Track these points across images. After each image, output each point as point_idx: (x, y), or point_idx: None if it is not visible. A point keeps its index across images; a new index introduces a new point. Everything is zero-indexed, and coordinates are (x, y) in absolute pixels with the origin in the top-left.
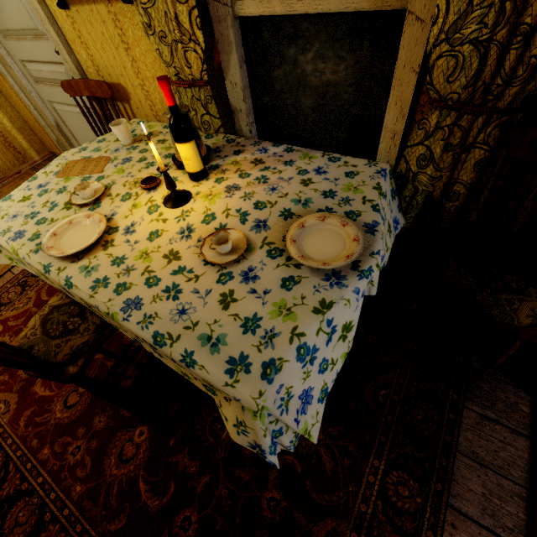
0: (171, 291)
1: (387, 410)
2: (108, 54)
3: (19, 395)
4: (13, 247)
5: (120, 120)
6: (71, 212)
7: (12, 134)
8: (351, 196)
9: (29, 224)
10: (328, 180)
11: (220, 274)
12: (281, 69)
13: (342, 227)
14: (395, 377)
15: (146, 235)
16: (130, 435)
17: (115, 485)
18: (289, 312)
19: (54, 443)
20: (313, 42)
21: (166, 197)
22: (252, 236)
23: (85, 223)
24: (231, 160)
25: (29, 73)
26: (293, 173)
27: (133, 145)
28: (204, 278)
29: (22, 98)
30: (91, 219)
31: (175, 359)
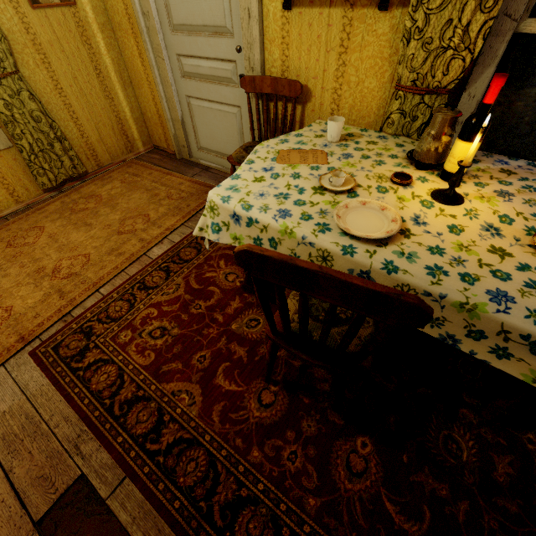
0: None
1: None
2: (312, 56)
3: (201, 387)
4: (286, 224)
5: (334, 117)
6: (329, 197)
7: (128, 123)
8: None
9: (287, 204)
10: None
11: None
12: None
13: None
14: None
15: (444, 228)
16: (351, 445)
17: (355, 502)
18: None
19: (263, 445)
20: None
21: (435, 194)
22: None
23: (360, 209)
24: (473, 167)
25: (180, 67)
26: None
27: (341, 143)
28: None
29: (159, 90)
30: (367, 206)
31: None
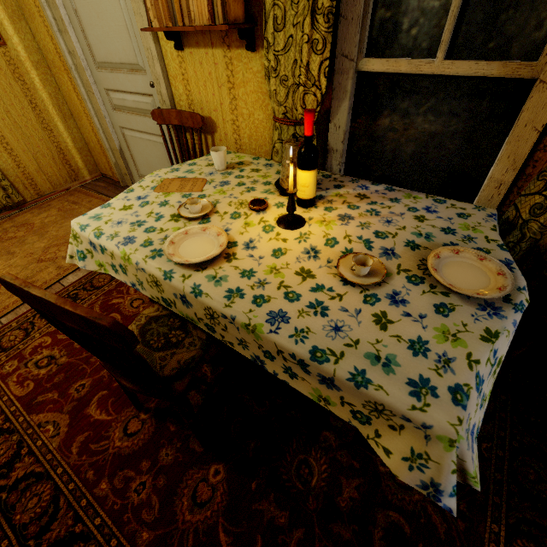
0: (317, 307)
1: (494, 466)
2: (208, 91)
3: (71, 417)
4: (125, 251)
5: (219, 147)
6: (181, 224)
7: (71, 153)
8: (473, 235)
9: (138, 231)
10: (442, 219)
11: (364, 295)
12: (388, 118)
13: (480, 261)
14: (495, 430)
15: (269, 252)
16: (203, 473)
17: (190, 534)
18: (455, 338)
19: (114, 477)
20: (429, 98)
21: (280, 219)
22: (384, 262)
23: (200, 235)
24: (334, 193)
25: (110, 101)
26: (403, 209)
27: (227, 171)
28: (348, 297)
29: (94, 122)
30: (207, 232)
31: (340, 377)
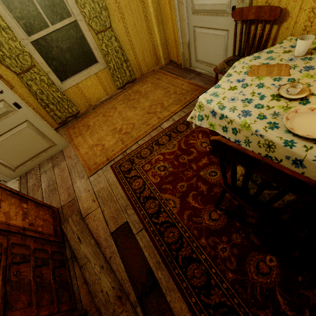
0: None
1: None
2: None
3: (180, 200)
4: (246, 121)
5: (305, 35)
6: (283, 103)
7: (158, 47)
8: None
9: (249, 107)
10: None
11: None
12: None
13: None
14: None
15: None
16: (262, 257)
17: (257, 286)
18: None
19: (208, 238)
20: None
21: None
22: None
23: (308, 114)
24: None
25: (192, 7)
26: None
27: (306, 56)
28: None
29: (177, 24)
30: (315, 112)
31: None
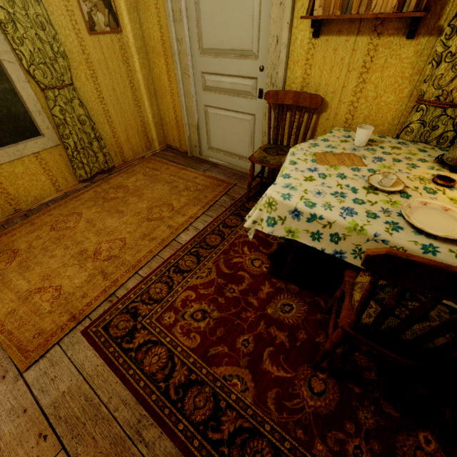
0: None
1: None
2: (333, 74)
3: (251, 372)
4: (356, 221)
5: (362, 125)
6: (384, 197)
7: (149, 126)
8: None
9: (347, 202)
10: None
11: None
12: None
13: None
14: None
15: None
16: (414, 440)
17: None
18: None
19: (325, 438)
20: None
21: None
22: None
23: (422, 209)
24: None
25: (202, 82)
26: None
27: (368, 147)
28: None
29: (181, 100)
30: (428, 206)
31: None
